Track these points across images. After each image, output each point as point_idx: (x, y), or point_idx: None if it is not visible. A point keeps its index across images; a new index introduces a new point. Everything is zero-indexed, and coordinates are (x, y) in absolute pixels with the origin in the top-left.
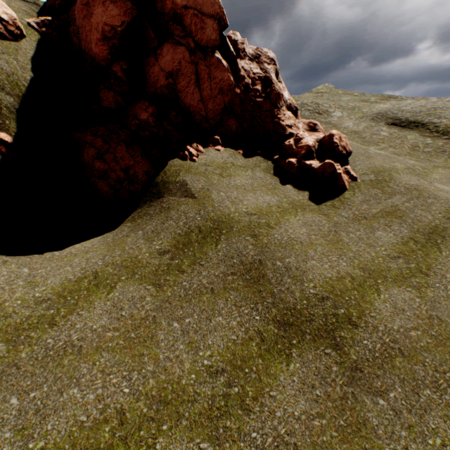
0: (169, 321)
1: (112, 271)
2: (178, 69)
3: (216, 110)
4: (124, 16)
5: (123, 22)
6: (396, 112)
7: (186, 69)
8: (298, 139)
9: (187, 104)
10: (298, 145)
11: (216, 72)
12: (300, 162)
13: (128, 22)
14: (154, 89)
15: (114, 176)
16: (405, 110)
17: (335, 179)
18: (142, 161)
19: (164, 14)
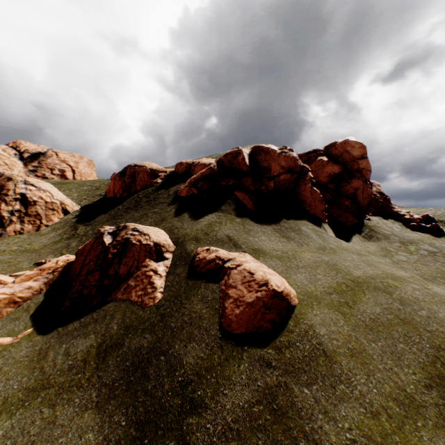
0: (425, 260)
1: (389, 249)
2: (359, 187)
3: (365, 203)
4: (339, 170)
5: (338, 171)
6: (416, 214)
7: (360, 187)
8: (411, 216)
9: (358, 200)
10: (413, 218)
11: (367, 188)
12: (418, 224)
13: (340, 171)
14: (345, 194)
15: (348, 224)
16: (422, 213)
17: (439, 231)
18: (355, 219)
19: (351, 169)
